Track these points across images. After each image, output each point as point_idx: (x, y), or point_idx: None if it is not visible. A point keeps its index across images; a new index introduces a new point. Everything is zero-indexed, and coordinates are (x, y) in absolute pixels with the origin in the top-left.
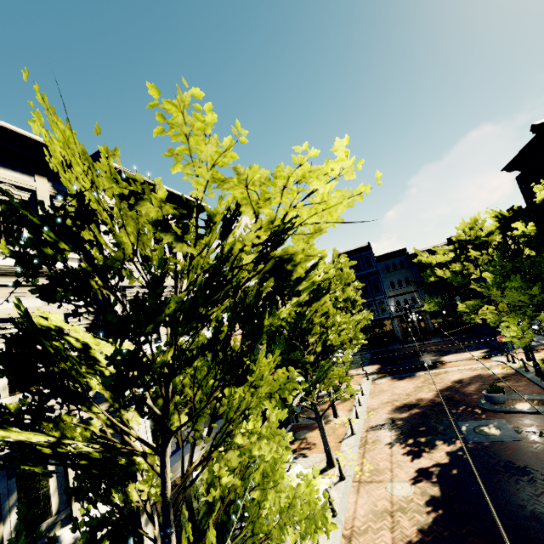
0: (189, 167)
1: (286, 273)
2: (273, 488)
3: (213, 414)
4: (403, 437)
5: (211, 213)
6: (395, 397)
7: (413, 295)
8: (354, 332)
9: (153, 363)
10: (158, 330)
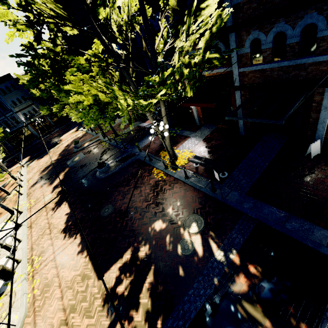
0: None
1: None
2: None
3: None
4: (46, 180)
5: None
6: (41, 167)
7: (33, 107)
8: None
9: None
10: None
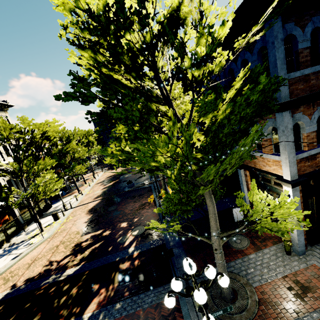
0: (23, 124)
1: (49, 139)
2: (52, 183)
3: (34, 173)
4: (104, 183)
5: (28, 130)
6: (109, 175)
7: None
8: (84, 153)
9: (20, 157)
10: (3, 157)
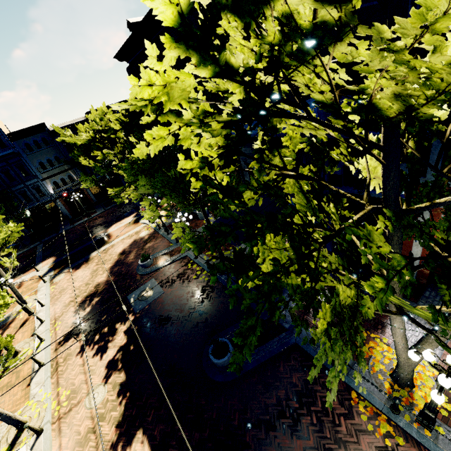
0: None
1: None
2: None
3: None
4: (90, 336)
5: None
6: (76, 292)
7: (69, 173)
8: None
9: None
10: None
